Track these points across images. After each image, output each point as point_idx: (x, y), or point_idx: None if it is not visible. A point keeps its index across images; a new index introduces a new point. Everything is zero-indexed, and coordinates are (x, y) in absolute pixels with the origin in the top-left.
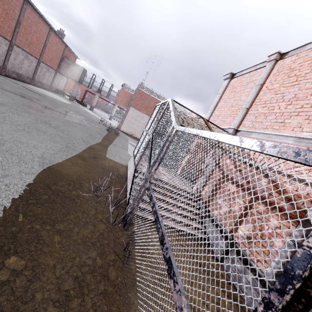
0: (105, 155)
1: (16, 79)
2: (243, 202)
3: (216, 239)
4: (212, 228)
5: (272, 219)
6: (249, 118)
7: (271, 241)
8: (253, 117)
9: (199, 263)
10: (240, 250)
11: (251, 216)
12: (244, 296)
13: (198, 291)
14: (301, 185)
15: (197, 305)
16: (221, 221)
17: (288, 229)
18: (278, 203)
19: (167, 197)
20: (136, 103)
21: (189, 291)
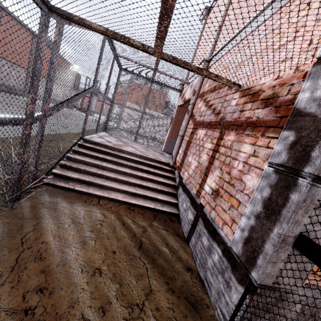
0: (71, 140)
1: (7, 92)
2: (211, 144)
3: (186, 211)
4: (183, 198)
5: (243, 146)
6: (221, 36)
7: (242, 183)
8: (225, 31)
9: (141, 243)
10: (207, 216)
11: (219, 158)
12: (209, 290)
13: (101, 286)
14: (284, 63)
15: (77, 312)
16: (189, 182)
17: (266, 149)
18: (251, 117)
19: (125, 167)
20: (131, 96)
21: (78, 286)
